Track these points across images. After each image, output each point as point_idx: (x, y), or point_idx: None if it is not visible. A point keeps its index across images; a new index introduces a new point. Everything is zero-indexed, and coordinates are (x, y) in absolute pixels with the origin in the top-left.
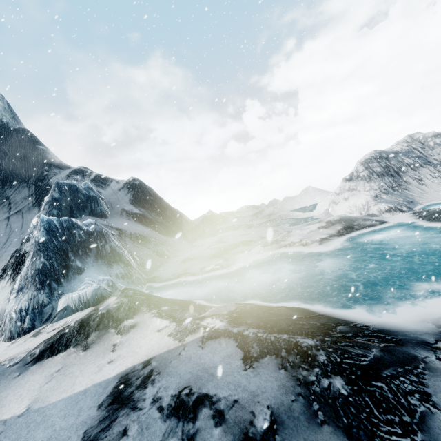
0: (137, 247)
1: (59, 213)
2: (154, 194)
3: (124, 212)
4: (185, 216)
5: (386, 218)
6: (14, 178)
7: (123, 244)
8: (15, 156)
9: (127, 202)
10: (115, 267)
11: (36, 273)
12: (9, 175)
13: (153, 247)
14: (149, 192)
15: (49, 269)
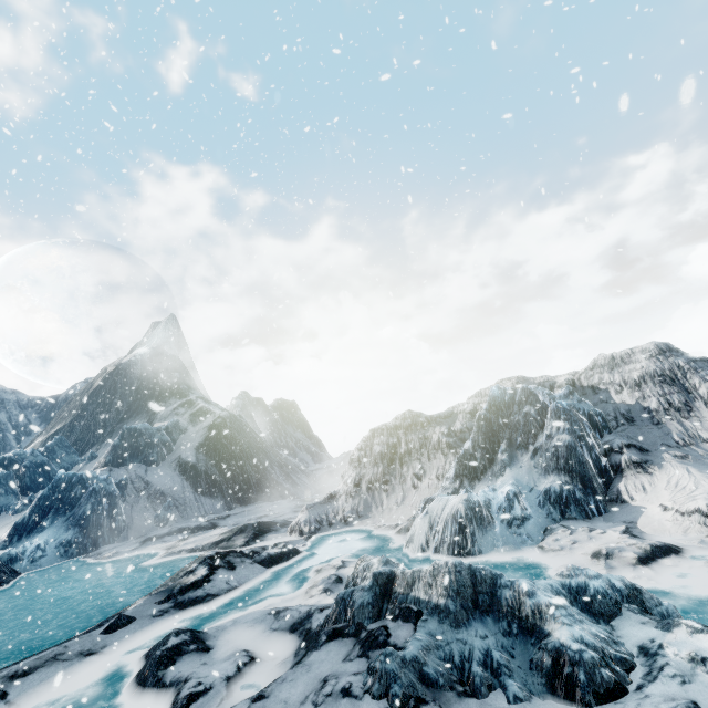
0: (146, 507)
1: (111, 460)
2: (233, 436)
3: (177, 460)
4: (266, 465)
5: (277, 538)
6: (143, 408)
7: (117, 504)
8: (155, 385)
9: (193, 446)
10: (70, 532)
11: (13, 526)
12: (141, 405)
13: (161, 509)
14: (227, 433)
15: (25, 523)
